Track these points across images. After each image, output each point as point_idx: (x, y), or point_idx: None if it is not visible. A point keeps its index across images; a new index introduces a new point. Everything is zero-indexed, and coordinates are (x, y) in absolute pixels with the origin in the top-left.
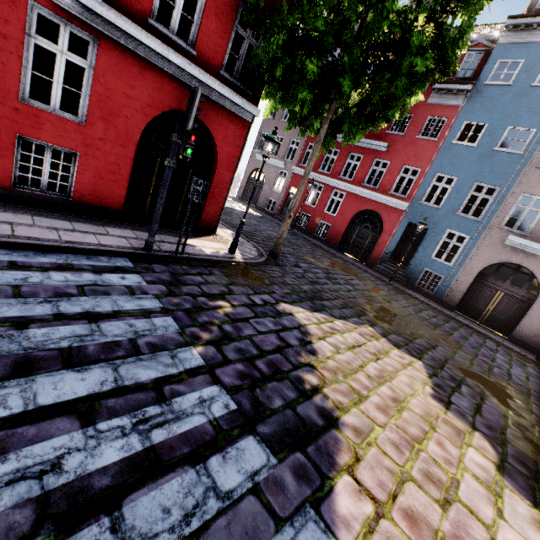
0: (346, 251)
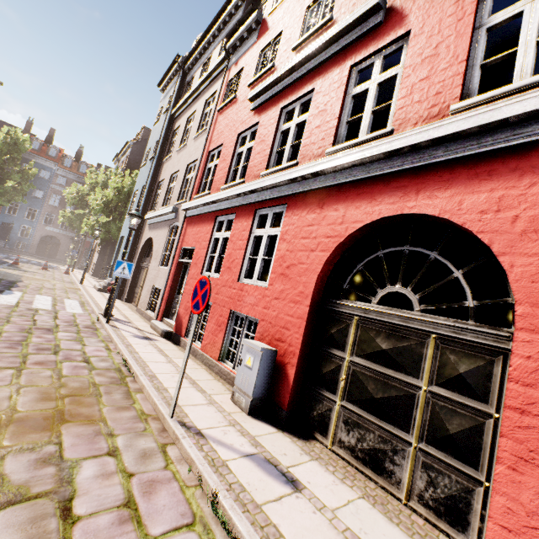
0: None
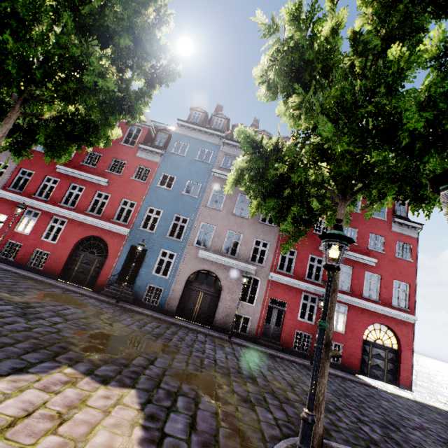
0: (70, 280)
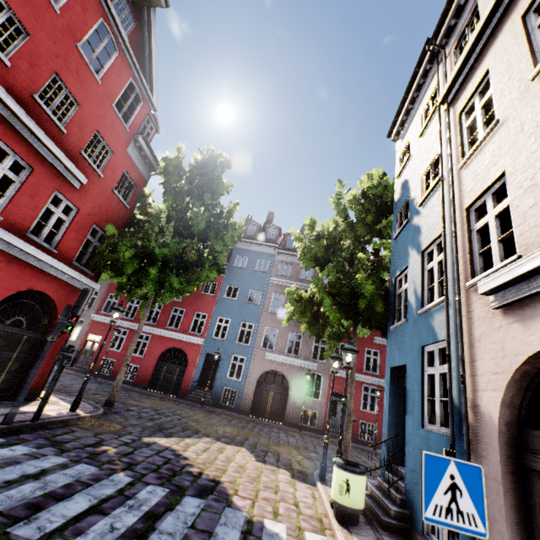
0: (157, 389)
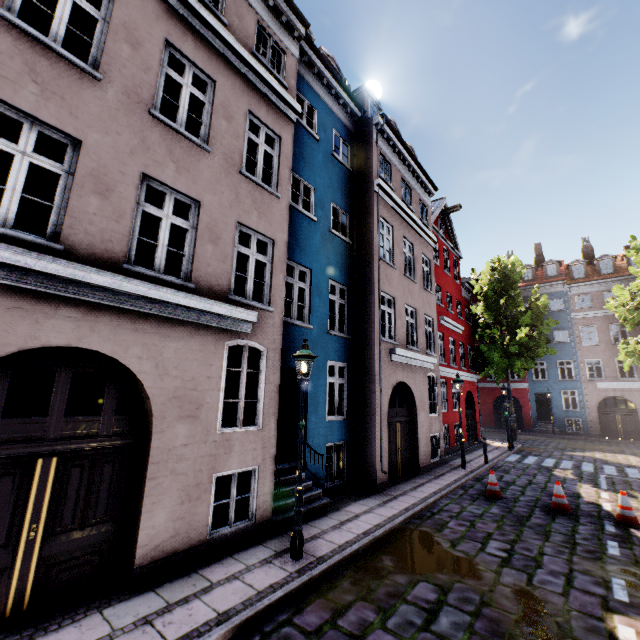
0: (503, 427)
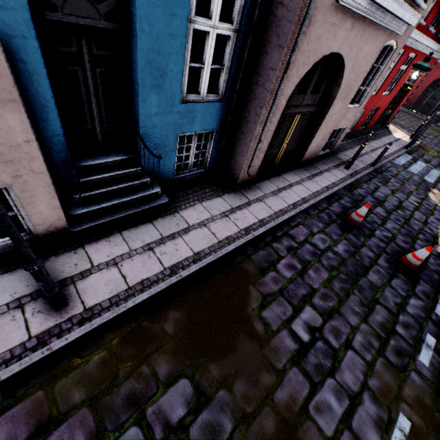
0: (417, 110)
